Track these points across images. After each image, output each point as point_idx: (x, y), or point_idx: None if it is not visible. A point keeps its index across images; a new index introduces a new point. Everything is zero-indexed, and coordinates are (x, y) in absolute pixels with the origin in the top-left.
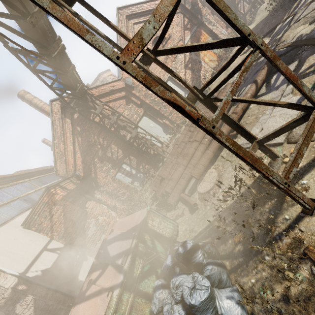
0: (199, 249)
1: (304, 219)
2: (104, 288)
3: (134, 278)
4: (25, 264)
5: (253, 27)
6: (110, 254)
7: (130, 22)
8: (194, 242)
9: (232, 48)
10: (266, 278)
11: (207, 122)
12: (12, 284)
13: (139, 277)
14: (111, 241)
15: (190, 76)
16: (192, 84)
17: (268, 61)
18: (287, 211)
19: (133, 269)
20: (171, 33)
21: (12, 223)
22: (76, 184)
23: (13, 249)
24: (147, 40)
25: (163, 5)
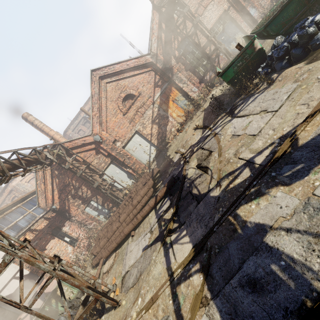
0: None
1: None
2: None
3: None
4: None
5: (216, 94)
6: (32, 306)
7: (103, 81)
8: None
9: (198, 108)
10: None
11: (24, 309)
12: None
13: None
14: None
15: (156, 130)
16: (157, 138)
17: (169, 181)
18: None
19: None
20: (141, 90)
21: None
22: (49, 219)
23: None
24: None
25: (0, 267)
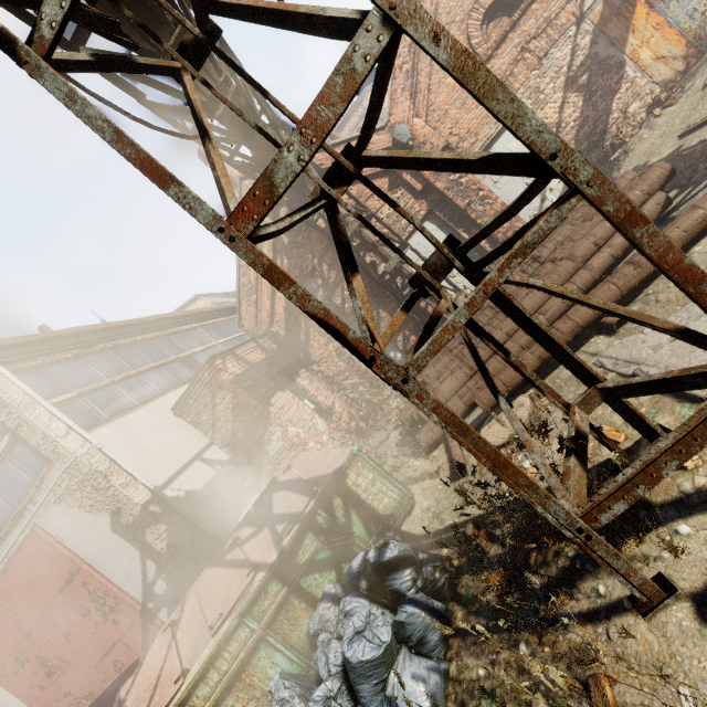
0: (409, 567)
1: (627, 615)
2: (249, 560)
3: (296, 564)
4: (166, 474)
5: None
6: (273, 510)
7: None
8: (402, 552)
9: None
10: (503, 682)
11: (392, 368)
12: (143, 500)
13: (303, 567)
14: (282, 487)
15: (576, 111)
16: (576, 137)
17: None
18: (608, 577)
19: (297, 550)
20: None
21: (160, 403)
22: (267, 351)
23: (153, 446)
24: (283, 188)
25: (323, 104)
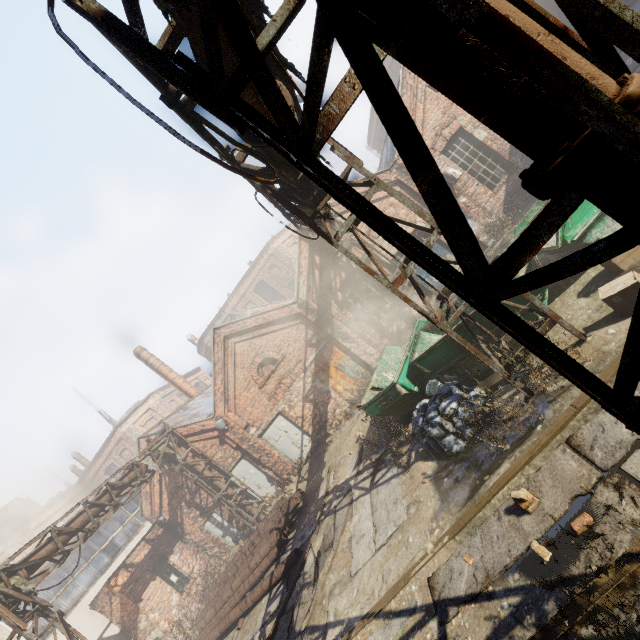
0: None
1: None
2: None
3: None
4: None
5: None
6: None
7: (230, 341)
8: None
9: None
10: None
11: None
12: None
13: None
14: None
15: (310, 411)
16: (313, 423)
17: (289, 557)
18: None
19: None
20: (285, 352)
21: (83, 602)
22: (153, 541)
23: None
24: None
25: None
